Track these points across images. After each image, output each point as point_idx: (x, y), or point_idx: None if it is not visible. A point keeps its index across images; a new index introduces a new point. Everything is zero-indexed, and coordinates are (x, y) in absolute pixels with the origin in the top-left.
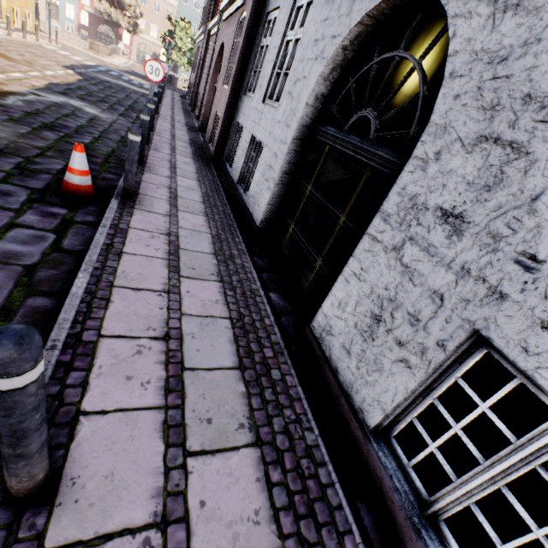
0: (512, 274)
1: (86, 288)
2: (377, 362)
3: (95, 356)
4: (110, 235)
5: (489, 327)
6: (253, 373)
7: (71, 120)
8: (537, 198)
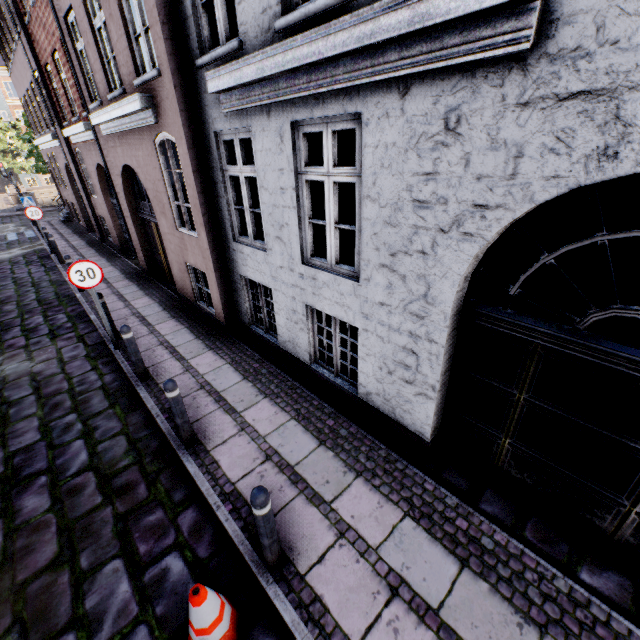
0: None
1: None
2: None
3: None
4: None
5: None
6: None
7: (19, 423)
8: None
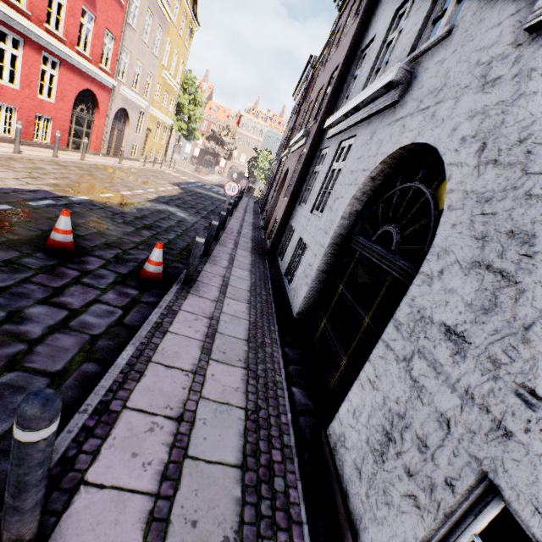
0: (514, 408)
1: (129, 360)
2: (386, 492)
3: (114, 426)
4: (163, 315)
5: (497, 470)
6: (253, 477)
7: (165, 222)
8: (529, 327)
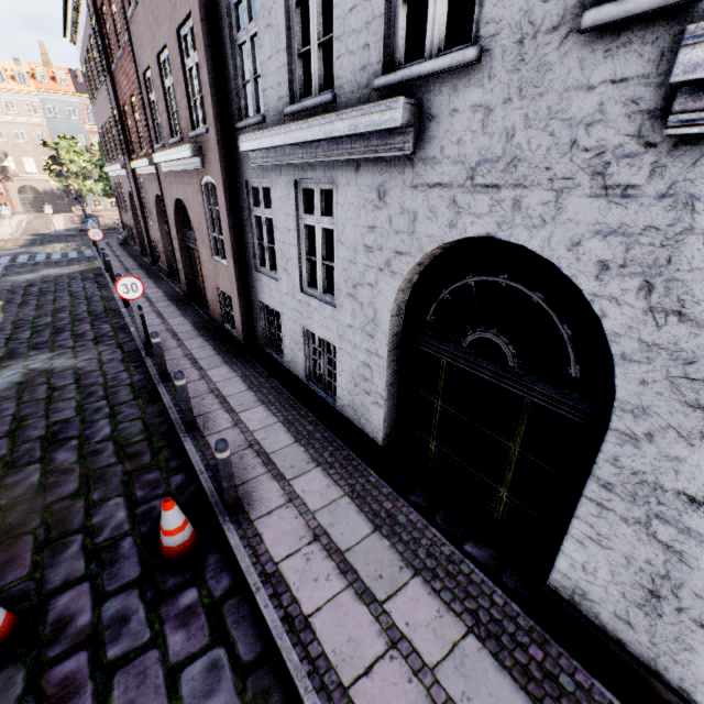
0: None
1: None
2: (679, 641)
3: None
4: (274, 598)
5: None
6: (551, 703)
7: (60, 403)
8: None
